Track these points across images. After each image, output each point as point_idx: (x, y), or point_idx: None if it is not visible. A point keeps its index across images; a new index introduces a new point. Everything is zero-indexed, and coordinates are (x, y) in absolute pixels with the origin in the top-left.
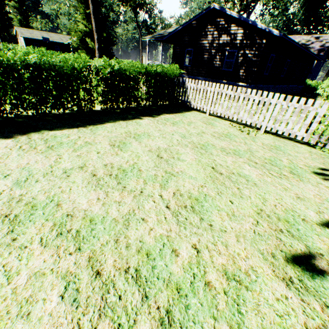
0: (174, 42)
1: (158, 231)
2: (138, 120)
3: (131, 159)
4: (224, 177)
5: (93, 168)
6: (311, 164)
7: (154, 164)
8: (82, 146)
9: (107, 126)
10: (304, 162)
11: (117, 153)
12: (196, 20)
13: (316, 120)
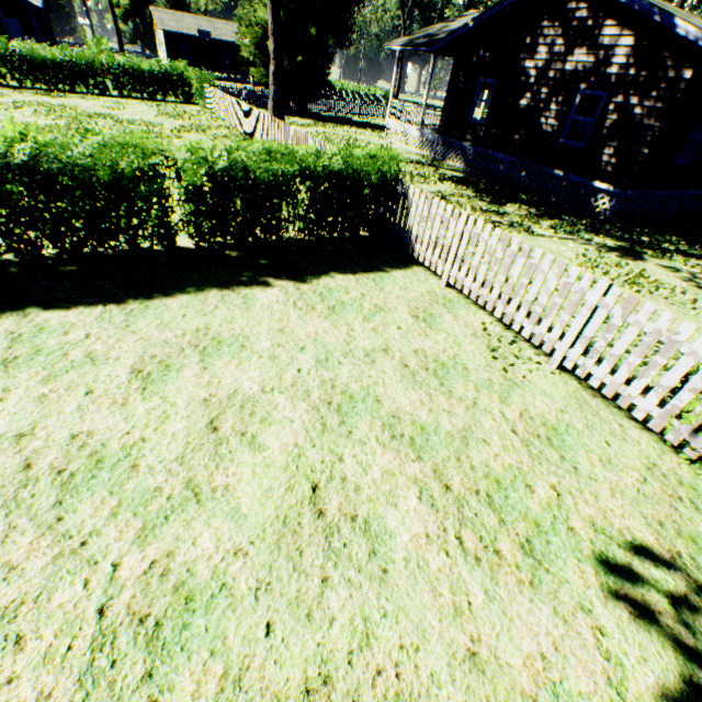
0: (456, 59)
1: (21, 690)
2: (257, 288)
3: (144, 423)
4: (321, 527)
5: (42, 442)
6: (615, 521)
7: (182, 449)
8: (73, 365)
9: (172, 306)
10: (599, 507)
11: (126, 401)
12: (515, 4)
13: (693, 383)
